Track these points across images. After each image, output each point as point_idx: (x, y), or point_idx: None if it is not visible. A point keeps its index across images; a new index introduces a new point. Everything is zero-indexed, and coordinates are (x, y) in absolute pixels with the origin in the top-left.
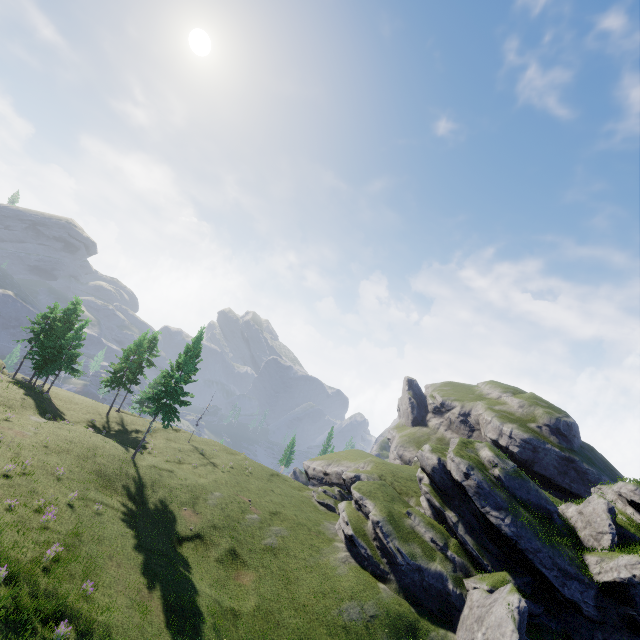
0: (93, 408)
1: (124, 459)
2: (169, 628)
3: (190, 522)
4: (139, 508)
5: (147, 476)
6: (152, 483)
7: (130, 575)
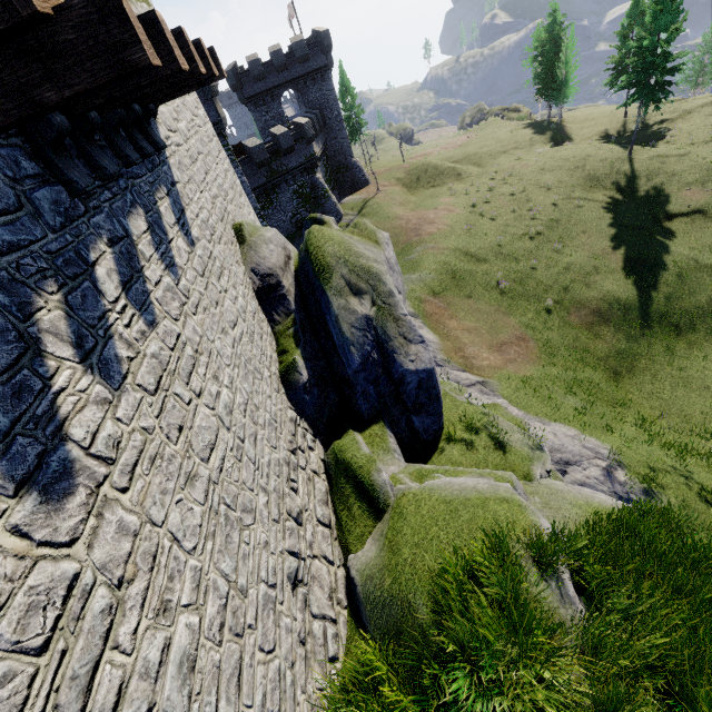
0: (609, 117)
1: (617, 159)
2: (624, 271)
3: (689, 201)
4: (625, 198)
5: (643, 168)
6: (647, 174)
7: (598, 242)
